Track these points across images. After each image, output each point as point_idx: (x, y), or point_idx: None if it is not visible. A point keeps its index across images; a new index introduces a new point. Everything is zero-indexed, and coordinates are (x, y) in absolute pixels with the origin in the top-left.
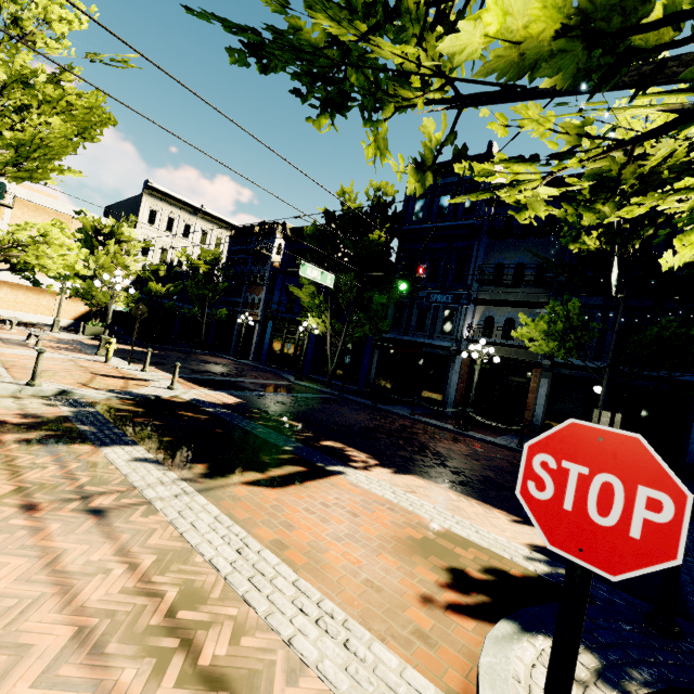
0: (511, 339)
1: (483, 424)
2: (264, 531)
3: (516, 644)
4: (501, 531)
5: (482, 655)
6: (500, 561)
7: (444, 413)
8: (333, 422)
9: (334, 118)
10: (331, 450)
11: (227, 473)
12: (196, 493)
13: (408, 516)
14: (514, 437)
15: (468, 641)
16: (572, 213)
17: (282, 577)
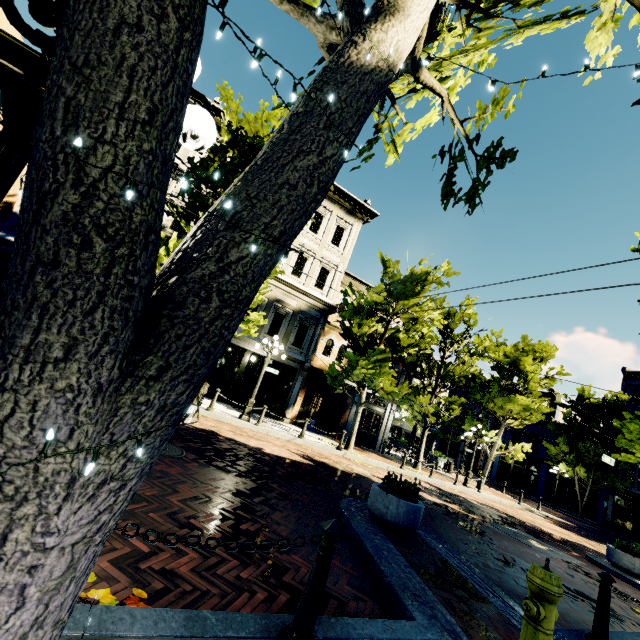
0: None
1: None
2: None
3: None
4: None
5: None
6: None
7: None
8: None
9: None
10: None
11: None
12: None
13: None
14: None
15: None
16: None
17: None
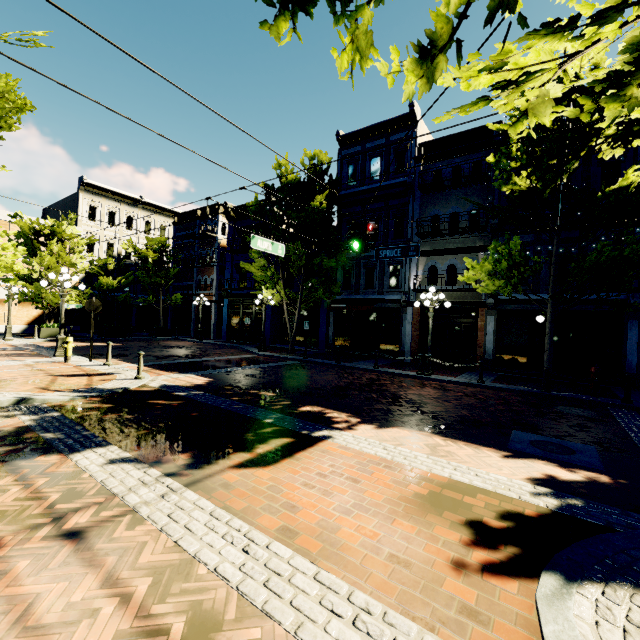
0: (455, 285)
1: (440, 366)
2: (267, 520)
3: (569, 600)
4: (498, 470)
5: (542, 624)
6: (511, 503)
7: (402, 362)
8: (305, 386)
9: (296, 19)
10: (311, 415)
11: (212, 459)
12: (184, 489)
13: (407, 472)
14: (472, 374)
15: (520, 607)
16: (589, 108)
17: (300, 573)
